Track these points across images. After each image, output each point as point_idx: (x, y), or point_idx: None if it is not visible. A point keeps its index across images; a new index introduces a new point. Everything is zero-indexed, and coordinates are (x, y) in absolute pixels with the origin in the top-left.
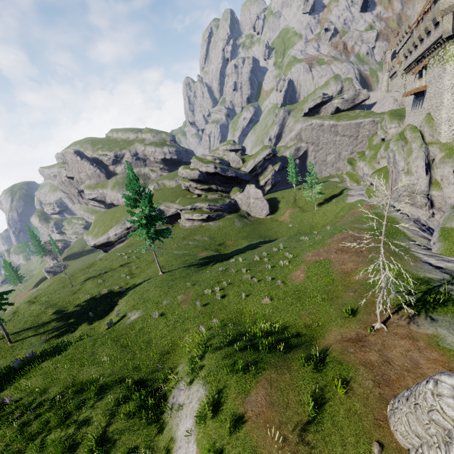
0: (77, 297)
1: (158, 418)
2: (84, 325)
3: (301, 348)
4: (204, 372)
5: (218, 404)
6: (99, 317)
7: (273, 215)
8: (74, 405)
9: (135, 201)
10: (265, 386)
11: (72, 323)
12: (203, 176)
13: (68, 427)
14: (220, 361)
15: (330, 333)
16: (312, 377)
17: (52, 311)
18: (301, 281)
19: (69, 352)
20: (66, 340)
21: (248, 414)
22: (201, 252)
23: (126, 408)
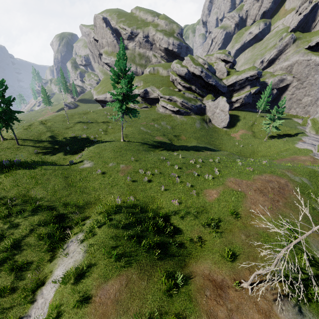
0: (67, 132)
1: (55, 250)
2: (61, 153)
3: (173, 260)
4: (93, 240)
5: (82, 275)
6: (72, 153)
7: (228, 129)
8: (17, 210)
9: (118, 78)
10: (122, 283)
11: (56, 148)
12: (189, 76)
13: (6, 223)
14: (107, 239)
15: (204, 262)
16: (161, 297)
17: (49, 135)
18: (211, 200)
19: (36, 170)
20: (46, 158)
21: (95, 299)
22: (159, 136)
23: (42, 230)
